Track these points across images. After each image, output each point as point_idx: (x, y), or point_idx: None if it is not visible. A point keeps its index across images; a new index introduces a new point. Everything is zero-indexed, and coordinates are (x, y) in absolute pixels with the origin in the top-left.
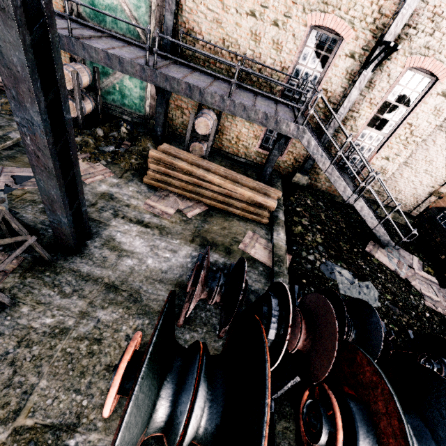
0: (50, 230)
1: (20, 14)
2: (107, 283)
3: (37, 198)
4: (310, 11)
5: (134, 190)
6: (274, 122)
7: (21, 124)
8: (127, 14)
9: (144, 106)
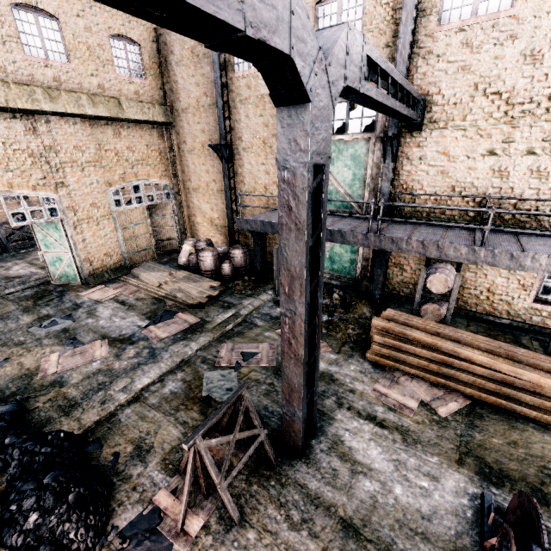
0: (273, 418)
1: (309, 229)
2: (343, 517)
3: (261, 377)
4: None
5: (356, 369)
6: None
7: (284, 314)
8: (341, 193)
9: (354, 269)
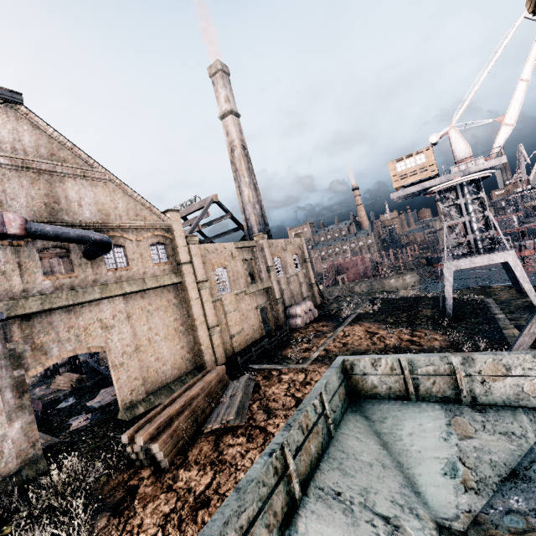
0: None
1: None
2: None
3: None
4: None
5: (44, 391)
6: None
7: None
8: None
9: None
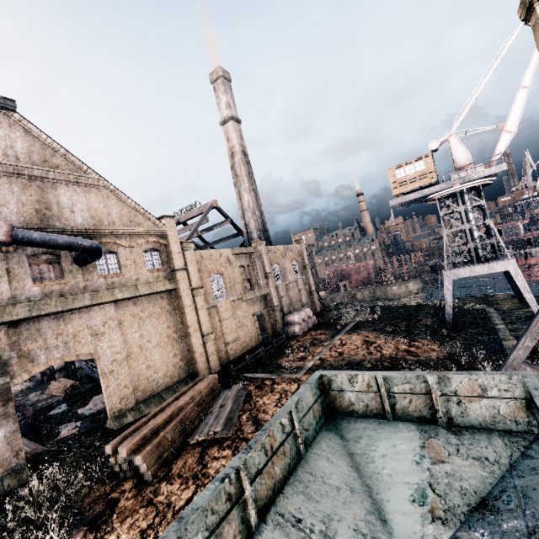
0: None
1: None
2: None
3: None
4: None
5: (38, 396)
6: None
7: None
8: None
9: None
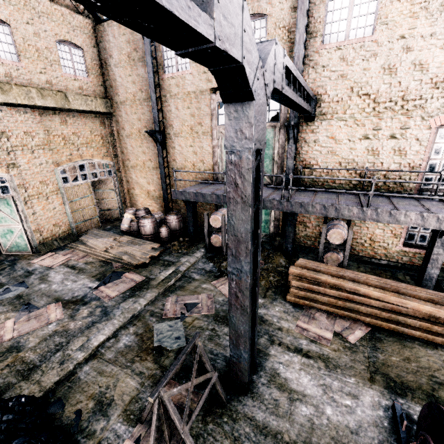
0: (218, 360)
1: (252, 201)
2: (288, 442)
3: (203, 324)
4: (430, 117)
5: (280, 310)
6: (435, 220)
7: (231, 272)
8: None
9: (268, 227)
